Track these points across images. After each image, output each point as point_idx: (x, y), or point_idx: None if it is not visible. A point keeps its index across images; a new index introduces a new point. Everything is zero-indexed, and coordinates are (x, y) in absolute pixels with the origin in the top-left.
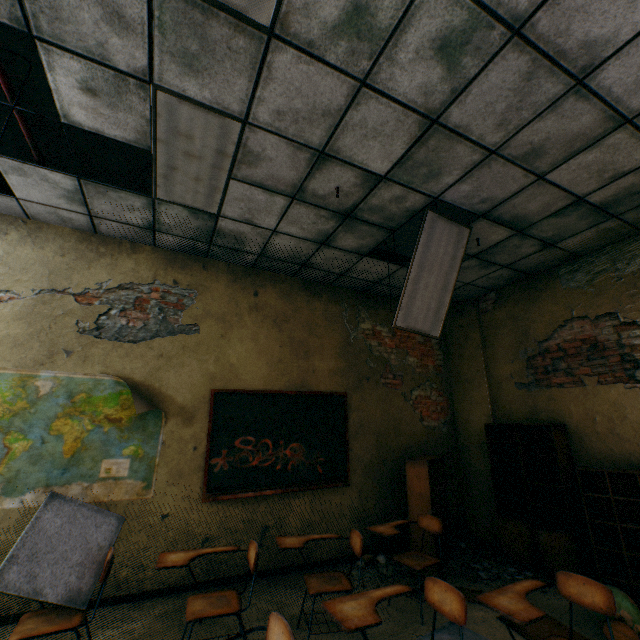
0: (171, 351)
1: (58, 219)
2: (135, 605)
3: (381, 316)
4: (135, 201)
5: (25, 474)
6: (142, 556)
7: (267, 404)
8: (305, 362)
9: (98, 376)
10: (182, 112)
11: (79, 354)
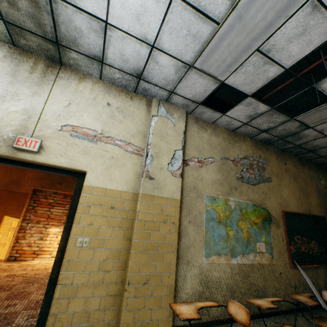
0: (265, 190)
1: (225, 124)
2: (284, 317)
3: (326, 177)
4: (280, 119)
5: (235, 247)
6: (277, 292)
7: (300, 220)
8: (307, 199)
9: (246, 201)
10: None
11: (238, 190)
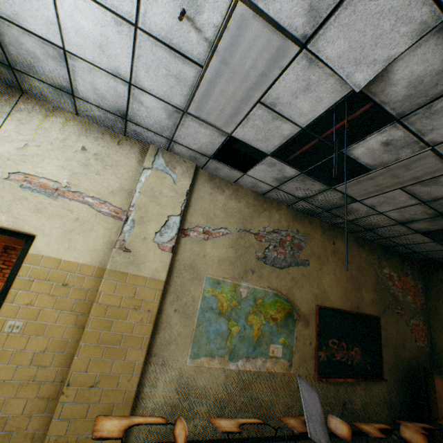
0: (297, 276)
1: (251, 185)
2: None
3: (393, 265)
4: (316, 187)
5: (237, 348)
6: (289, 411)
7: (342, 318)
8: (358, 292)
9: (266, 289)
10: (426, 160)
11: (257, 273)
